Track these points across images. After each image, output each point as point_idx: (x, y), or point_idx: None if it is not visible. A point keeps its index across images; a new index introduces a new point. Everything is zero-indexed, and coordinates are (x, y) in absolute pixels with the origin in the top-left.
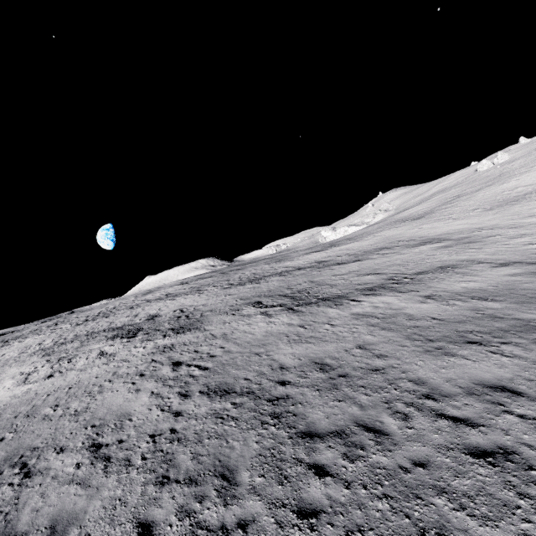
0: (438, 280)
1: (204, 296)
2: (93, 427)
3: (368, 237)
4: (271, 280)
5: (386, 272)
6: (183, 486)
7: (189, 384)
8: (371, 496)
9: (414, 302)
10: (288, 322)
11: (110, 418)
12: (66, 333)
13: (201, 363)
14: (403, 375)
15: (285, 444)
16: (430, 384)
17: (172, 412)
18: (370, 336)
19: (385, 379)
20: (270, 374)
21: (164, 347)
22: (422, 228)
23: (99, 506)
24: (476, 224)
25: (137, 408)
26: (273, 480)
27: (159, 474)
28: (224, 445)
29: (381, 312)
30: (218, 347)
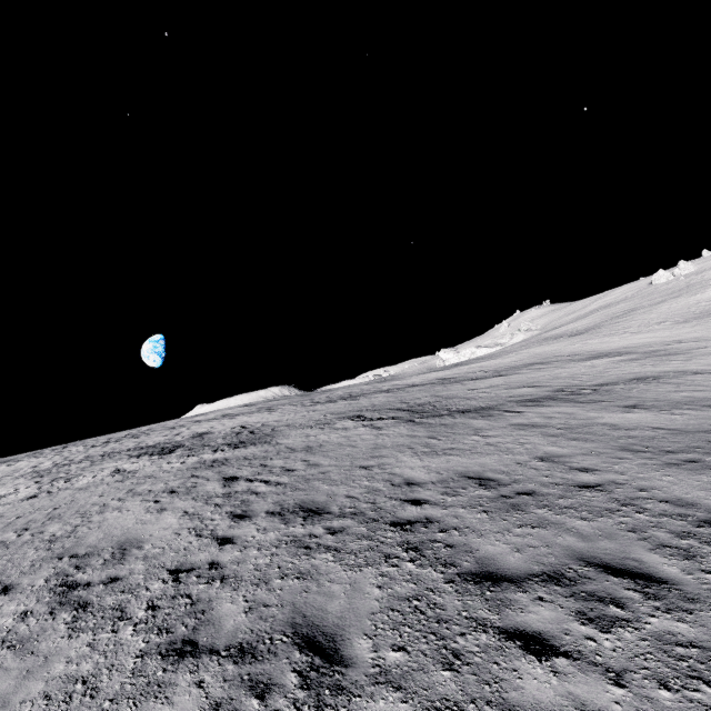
0: (638, 390)
1: (277, 413)
2: (72, 557)
3: (509, 355)
4: (375, 397)
5: (549, 384)
6: (225, 660)
7: (249, 502)
8: (692, 706)
9: (613, 412)
10: (409, 434)
11: (105, 545)
12: (75, 455)
13: (270, 478)
14: (643, 494)
15: (440, 591)
16: (707, 506)
17: (215, 538)
18: (554, 447)
19: (611, 499)
20: (391, 491)
21: (213, 461)
22: (587, 343)
23: (37, 693)
24: (669, 336)
25: (156, 531)
26: (427, 658)
27: (177, 636)
28: (314, 590)
29: (561, 422)
30: (298, 461)
